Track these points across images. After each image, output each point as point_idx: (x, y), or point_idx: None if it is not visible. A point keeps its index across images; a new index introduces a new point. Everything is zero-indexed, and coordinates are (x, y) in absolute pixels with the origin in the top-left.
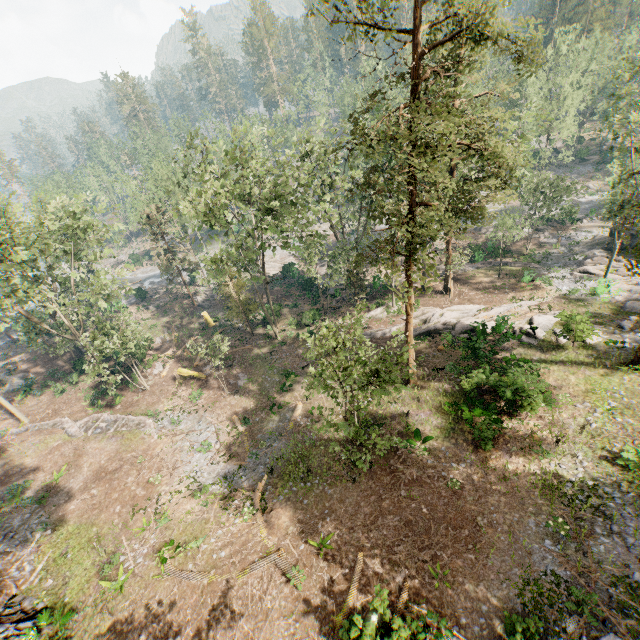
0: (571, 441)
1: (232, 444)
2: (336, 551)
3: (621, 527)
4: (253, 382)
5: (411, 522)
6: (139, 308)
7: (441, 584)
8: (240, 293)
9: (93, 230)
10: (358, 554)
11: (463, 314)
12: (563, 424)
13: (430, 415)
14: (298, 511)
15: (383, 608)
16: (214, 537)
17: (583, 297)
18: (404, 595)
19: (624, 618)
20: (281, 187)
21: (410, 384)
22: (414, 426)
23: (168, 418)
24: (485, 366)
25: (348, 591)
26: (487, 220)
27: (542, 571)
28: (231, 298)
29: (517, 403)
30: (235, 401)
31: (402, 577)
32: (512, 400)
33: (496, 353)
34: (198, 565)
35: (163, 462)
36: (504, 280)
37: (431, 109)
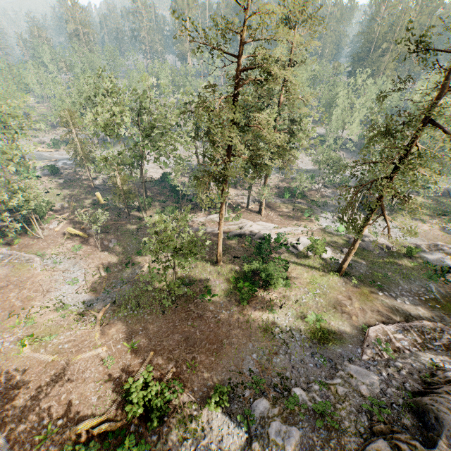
0: (289, 307)
1: (94, 283)
2: (139, 350)
3: (292, 351)
4: (120, 246)
5: (188, 339)
6: (50, 179)
7: (191, 371)
8: (124, 185)
9: (19, 116)
10: (151, 352)
11: (264, 228)
12: (288, 297)
13: (222, 283)
14: (123, 326)
15: (150, 377)
16: (63, 336)
17: (332, 231)
18: (169, 375)
19: (273, 392)
20: (157, 122)
21: (217, 263)
22: (210, 287)
23: (52, 259)
24: (260, 259)
25: (138, 371)
26: (287, 174)
27: (245, 368)
28: (117, 187)
29: (269, 282)
30: (104, 256)
31: (171, 366)
32: (267, 280)
33: (270, 253)
34: (47, 350)
35: (40, 287)
36: (295, 212)
37: (235, 104)
